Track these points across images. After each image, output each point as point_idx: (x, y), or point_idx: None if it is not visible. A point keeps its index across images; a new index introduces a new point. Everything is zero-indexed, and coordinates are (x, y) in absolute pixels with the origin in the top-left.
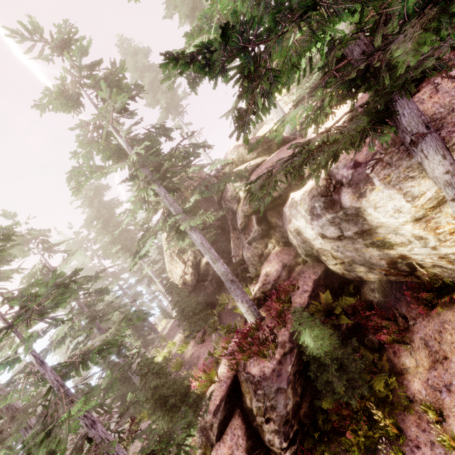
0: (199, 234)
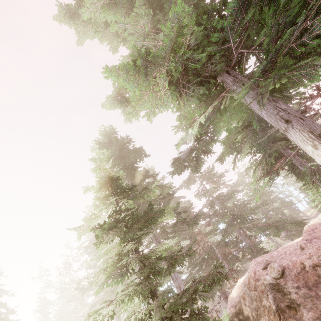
0: None
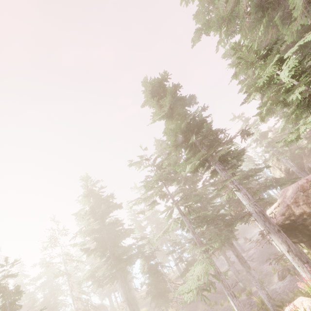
0: (285, 159)
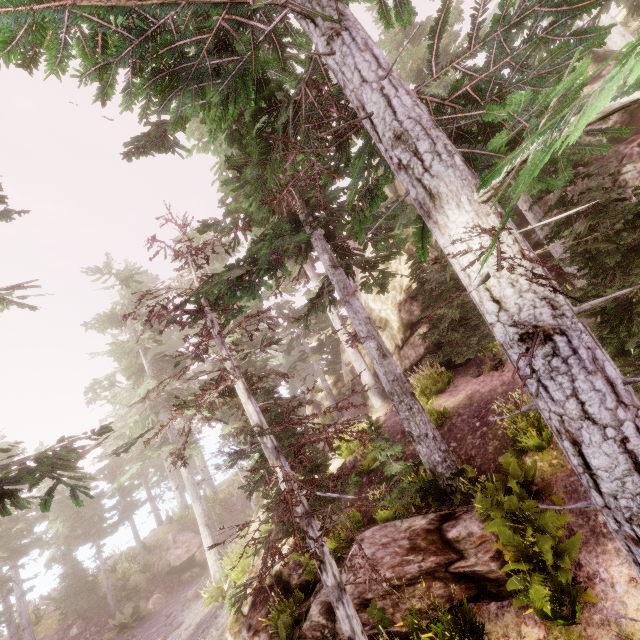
0: None
